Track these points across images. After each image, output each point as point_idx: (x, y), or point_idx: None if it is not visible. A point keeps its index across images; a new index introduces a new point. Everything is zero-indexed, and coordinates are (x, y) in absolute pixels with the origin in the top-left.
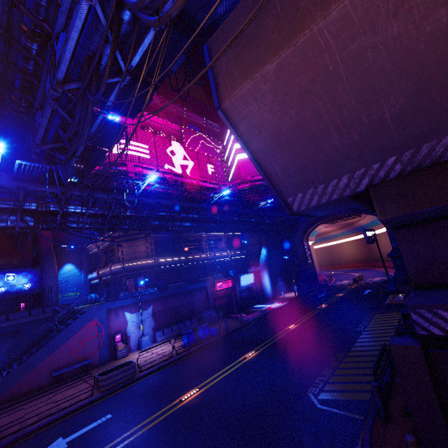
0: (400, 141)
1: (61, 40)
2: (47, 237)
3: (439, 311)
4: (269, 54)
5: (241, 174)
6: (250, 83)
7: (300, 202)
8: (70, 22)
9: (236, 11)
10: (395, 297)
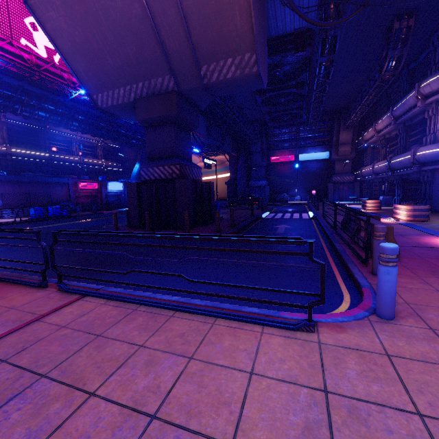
0: (141, 74)
1: None
2: None
3: (149, 168)
4: None
5: None
6: None
7: (102, 101)
8: None
9: None
10: None
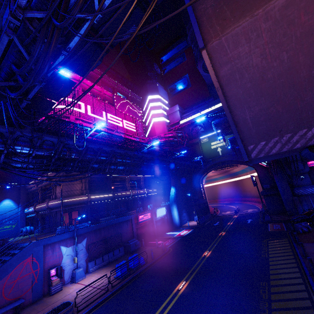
0: None
1: None
2: None
3: None
4: None
5: (155, 132)
6: (249, 20)
7: (260, 150)
8: None
9: None
10: (273, 225)
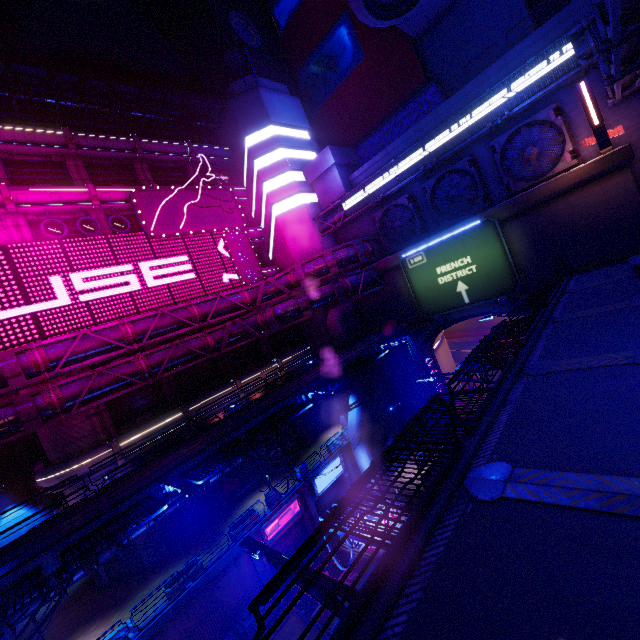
0: None
1: None
2: None
3: None
4: None
5: (287, 247)
6: None
7: None
8: None
9: None
10: None
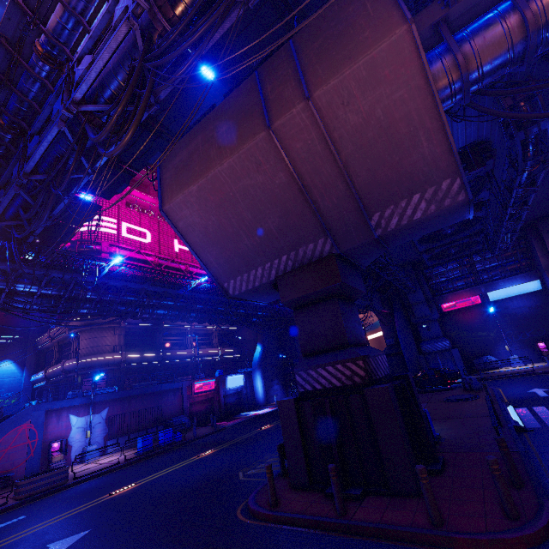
0: (285, 245)
1: (35, 142)
2: None
3: (310, 371)
4: (193, 179)
5: None
6: (182, 196)
7: (234, 288)
8: (44, 132)
9: (179, 143)
10: None
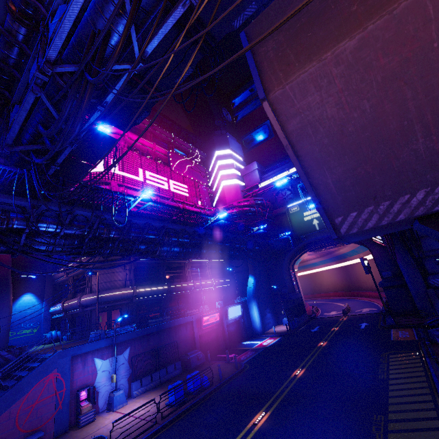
0: None
1: (59, 13)
2: (5, 262)
3: None
4: (346, 28)
5: (226, 200)
6: (316, 65)
7: (352, 223)
8: None
9: None
10: (399, 332)
